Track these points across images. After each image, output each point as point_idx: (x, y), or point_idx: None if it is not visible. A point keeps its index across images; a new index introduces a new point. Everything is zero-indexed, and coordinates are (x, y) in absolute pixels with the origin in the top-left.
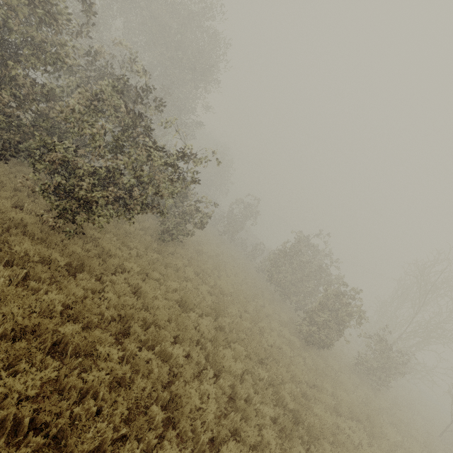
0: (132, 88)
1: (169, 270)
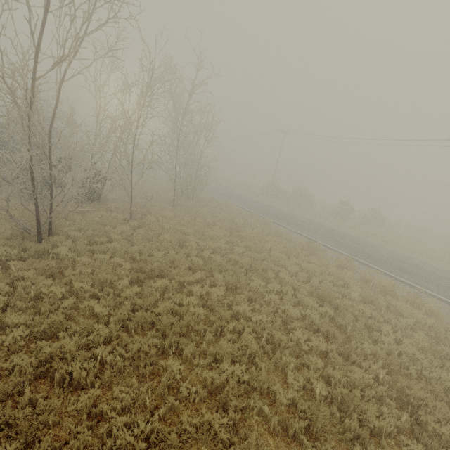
0: None
1: None
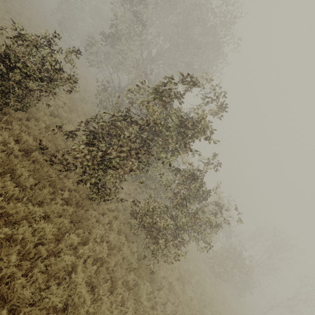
0: None
1: None
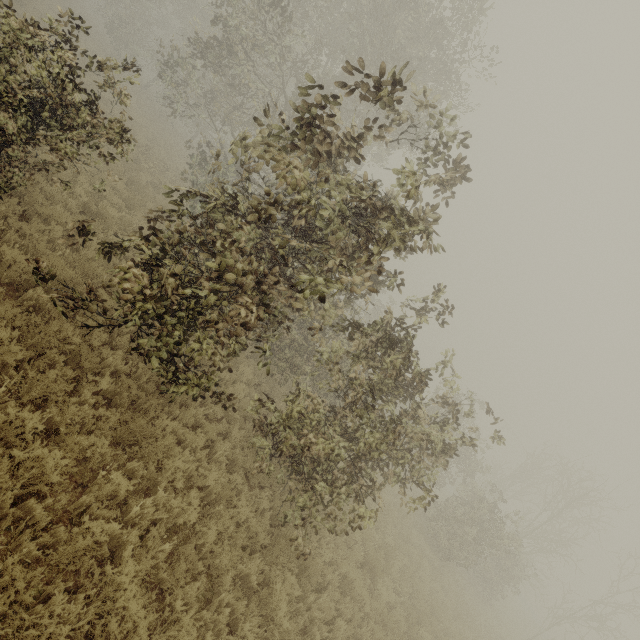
0: None
1: None
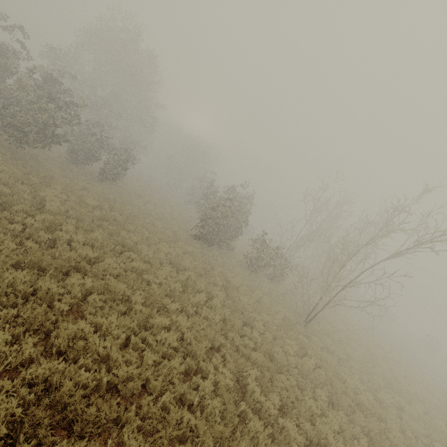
0: (63, 85)
1: (90, 185)
